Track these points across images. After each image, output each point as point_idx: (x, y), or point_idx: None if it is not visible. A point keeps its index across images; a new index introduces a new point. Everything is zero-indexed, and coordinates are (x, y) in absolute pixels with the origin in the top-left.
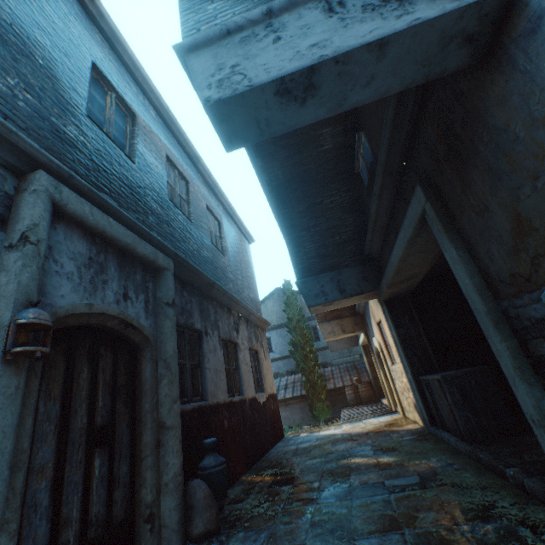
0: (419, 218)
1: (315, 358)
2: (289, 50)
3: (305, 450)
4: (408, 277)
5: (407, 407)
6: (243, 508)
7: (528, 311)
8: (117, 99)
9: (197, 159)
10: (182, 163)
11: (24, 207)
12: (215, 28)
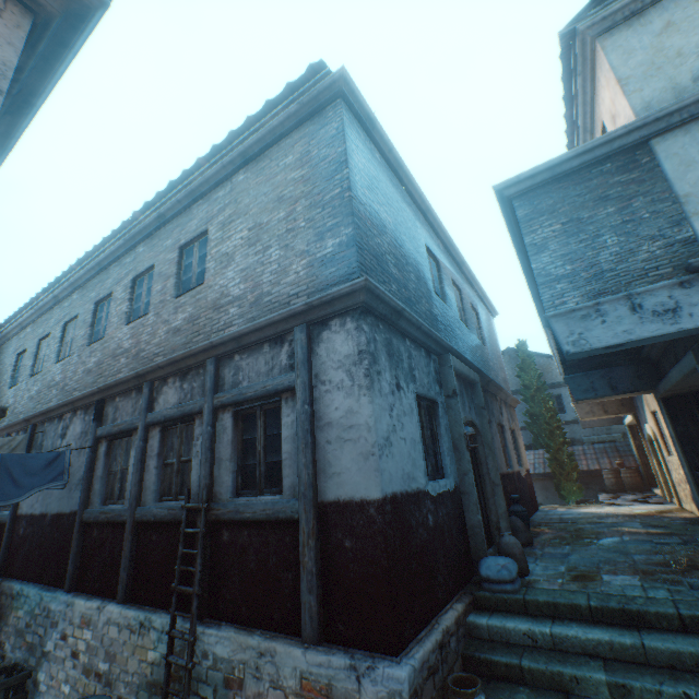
0: (692, 368)
1: (563, 435)
2: (610, 331)
3: (570, 519)
4: (687, 386)
5: (683, 498)
6: (540, 540)
7: None
8: (430, 257)
9: (462, 264)
10: (456, 276)
11: (447, 375)
12: (566, 309)
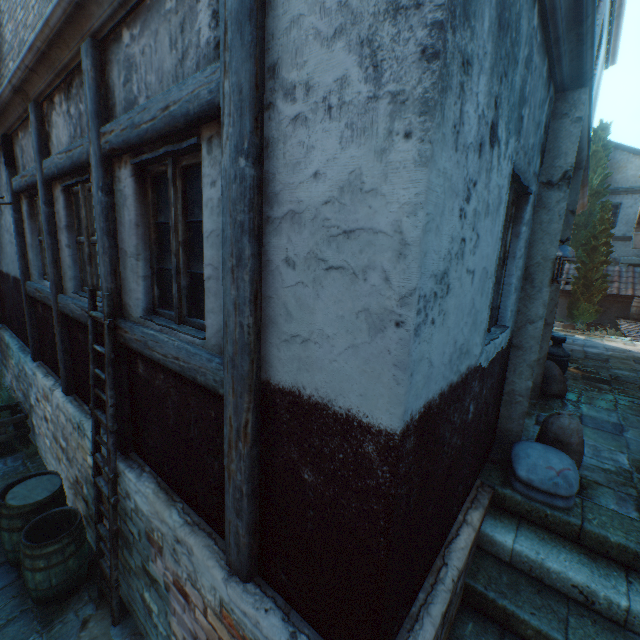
0: None
1: (607, 253)
2: None
3: (598, 357)
4: None
5: None
6: (569, 388)
7: None
8: None
9: None
10: None
11: (563, 139)
12: None
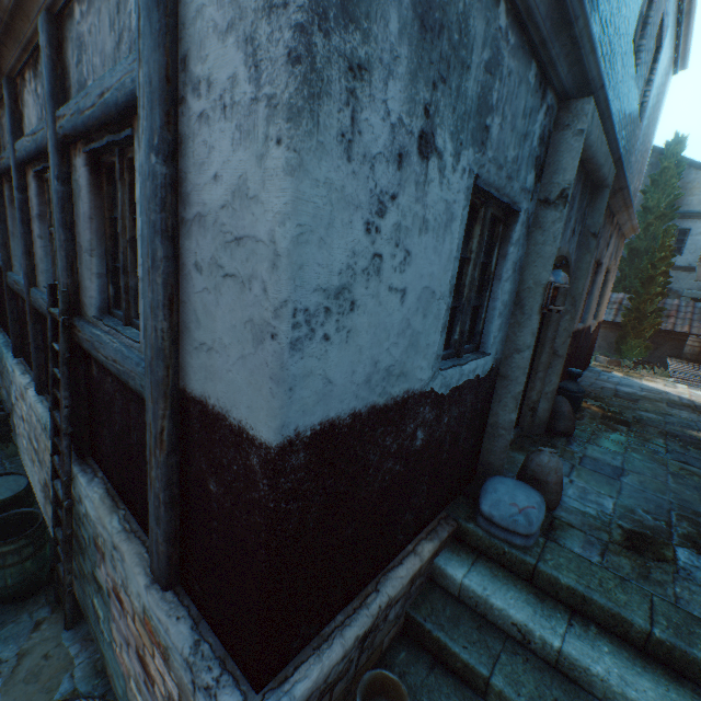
0: None
1: (665, 285)
2: None
3: (629, 397)
4: None
5: None
6: (582, 427)
7: None
8: None
9: None
10: None
11: (564, 153)
12: None
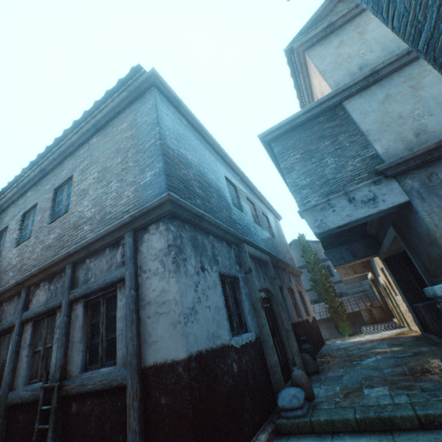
0: (394, 236)
1: (334, 290)
2: (339, 216)
3: (344, 348)
4: (396, 249)
5: (410, 323)
6: (324, 367)
7: (439, 283)
8: (229, 183)
9: (253, 188)
10: (250, 195)
11: (244, 258)
12: (311, 205)
